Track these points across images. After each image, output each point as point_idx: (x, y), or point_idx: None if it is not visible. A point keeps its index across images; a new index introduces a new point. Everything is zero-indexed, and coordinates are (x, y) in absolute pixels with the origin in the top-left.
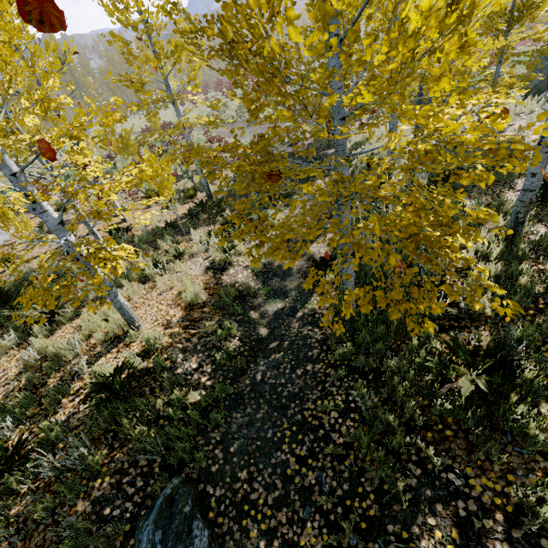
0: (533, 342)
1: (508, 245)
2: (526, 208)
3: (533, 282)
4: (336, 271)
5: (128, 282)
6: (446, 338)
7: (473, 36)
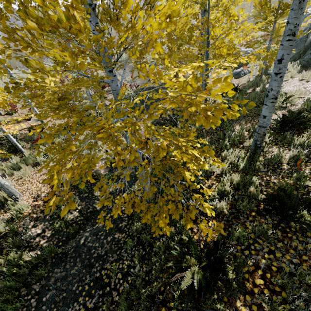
0: (246, 242)
1: (251, 160)
2: (261, 138)
3: (257, 192)
4: (114, 180)
5: (24, 166)
6: (190, 232)
7: (174, 8)
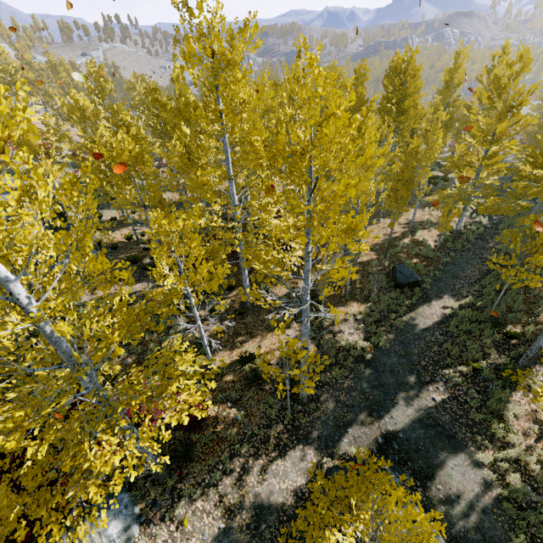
0: None
1: None
2: None
3: None
4: None
5: None
6: None
7: None
